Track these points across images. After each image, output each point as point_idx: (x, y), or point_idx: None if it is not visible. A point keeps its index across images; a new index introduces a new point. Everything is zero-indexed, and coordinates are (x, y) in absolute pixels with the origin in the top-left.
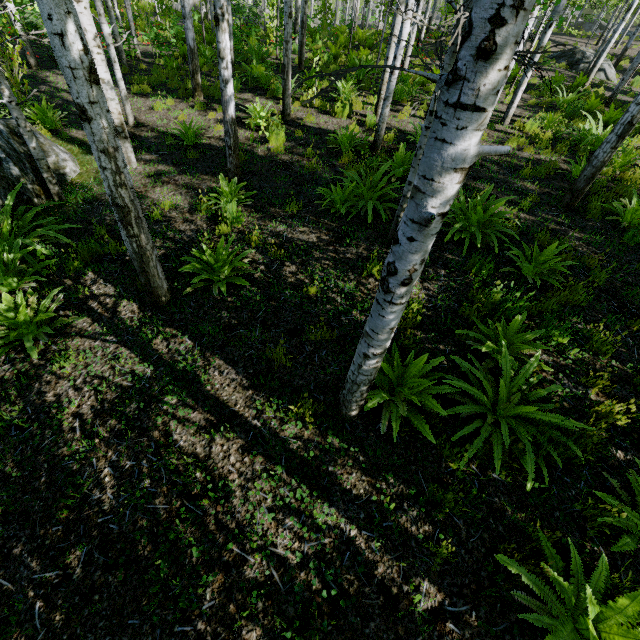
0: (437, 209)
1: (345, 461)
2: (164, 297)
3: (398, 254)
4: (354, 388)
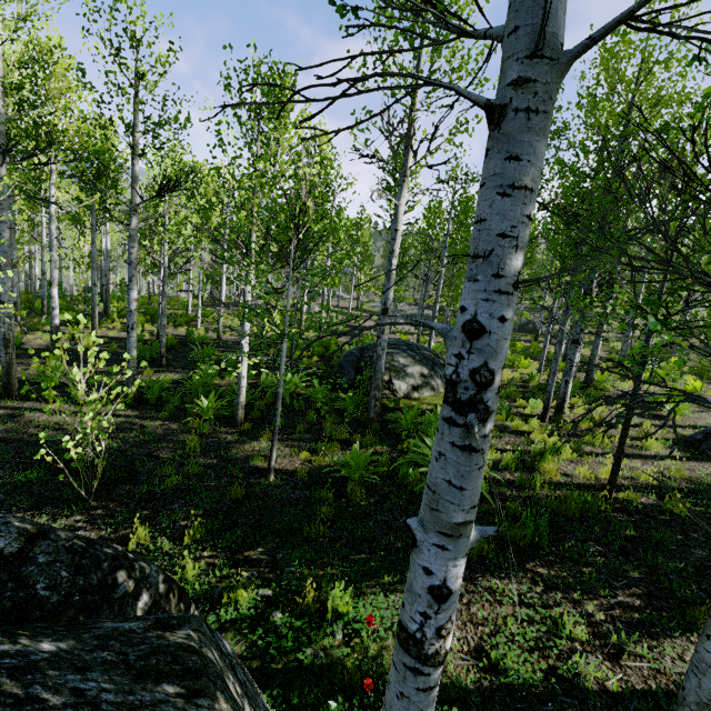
0: (133, 308)
1: (128, 411)
2: (16, 392)
3: (128, 321)
4: (128, 381)
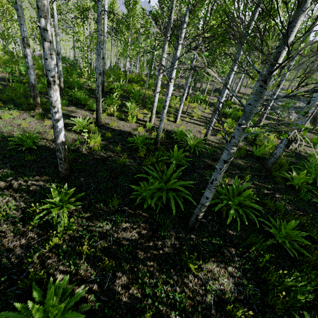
0: None
1: None
2: None
3: None
4: None
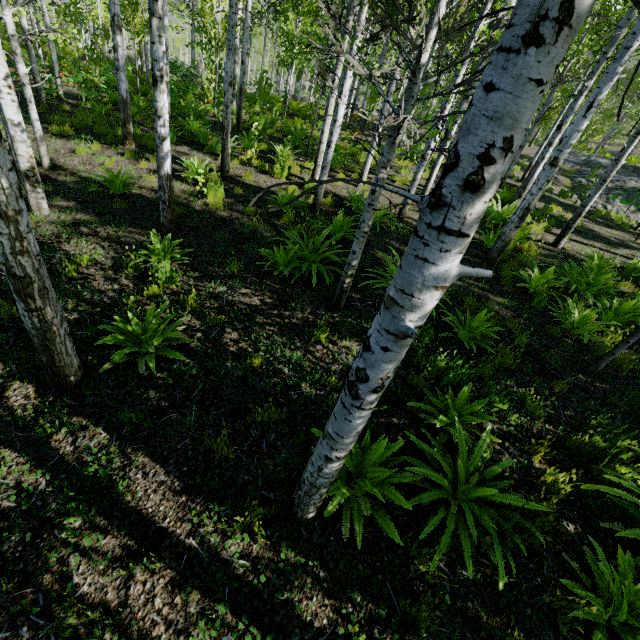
0: (415, 322)
1: (303, 581)
2: (73, 376)
3: (370, 361)
4: (313, 491)
